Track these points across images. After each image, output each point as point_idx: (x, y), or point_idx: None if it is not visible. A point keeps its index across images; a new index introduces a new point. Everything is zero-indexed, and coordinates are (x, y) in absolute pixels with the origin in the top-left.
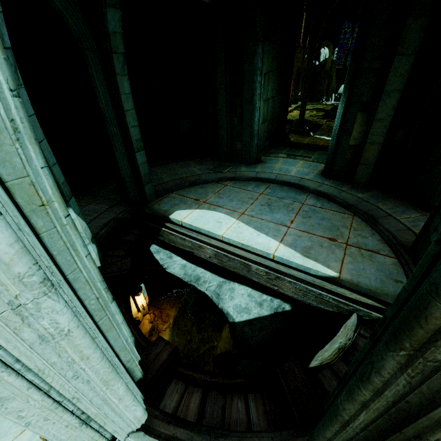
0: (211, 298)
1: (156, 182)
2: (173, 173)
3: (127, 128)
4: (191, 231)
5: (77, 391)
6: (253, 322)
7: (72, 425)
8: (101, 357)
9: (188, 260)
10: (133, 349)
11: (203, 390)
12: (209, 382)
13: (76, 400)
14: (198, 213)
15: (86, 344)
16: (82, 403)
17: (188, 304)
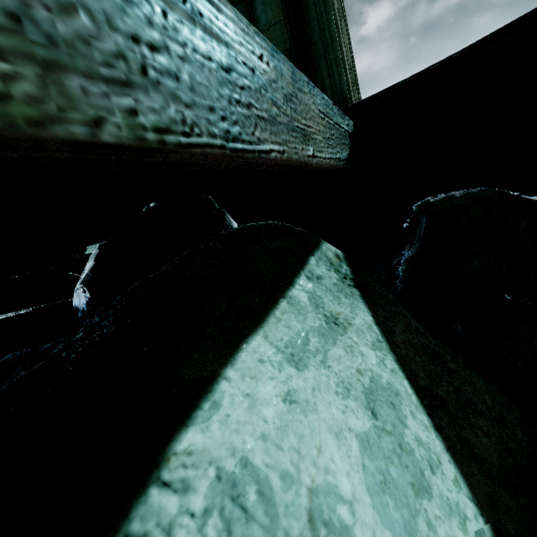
0: None
1: None
2: None
3: None
4: None
5: None
6: (427, 384)
7: None
8: None
9: None
10: None
11: None
12: None
13: None
14: None
15: None
16: None
17: None
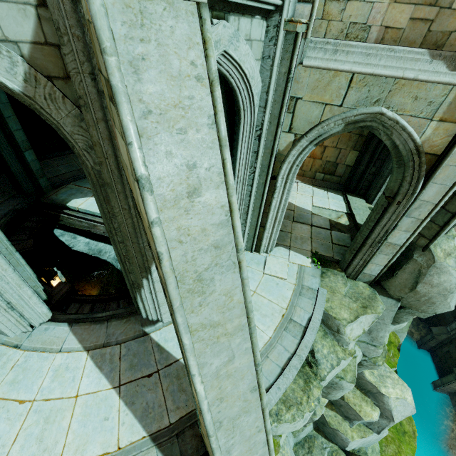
0: (112, 263)
1: (53, 174)
2: (71, 165)
3: (10, 132)
4: (87, 214)
5: (3, 287)
6: None
7: (3, 309)
8: (13, 271)
9: (91, 238)
10: (37, 281)
11: (92, 304)
12: (95, 299)
13: (3, 292)
14: (93, 200)
15: (4, 263)
16: (7, 295)
17: (111, 283)
